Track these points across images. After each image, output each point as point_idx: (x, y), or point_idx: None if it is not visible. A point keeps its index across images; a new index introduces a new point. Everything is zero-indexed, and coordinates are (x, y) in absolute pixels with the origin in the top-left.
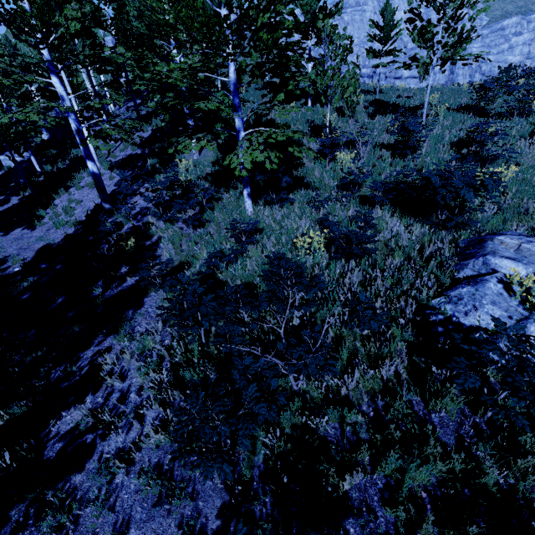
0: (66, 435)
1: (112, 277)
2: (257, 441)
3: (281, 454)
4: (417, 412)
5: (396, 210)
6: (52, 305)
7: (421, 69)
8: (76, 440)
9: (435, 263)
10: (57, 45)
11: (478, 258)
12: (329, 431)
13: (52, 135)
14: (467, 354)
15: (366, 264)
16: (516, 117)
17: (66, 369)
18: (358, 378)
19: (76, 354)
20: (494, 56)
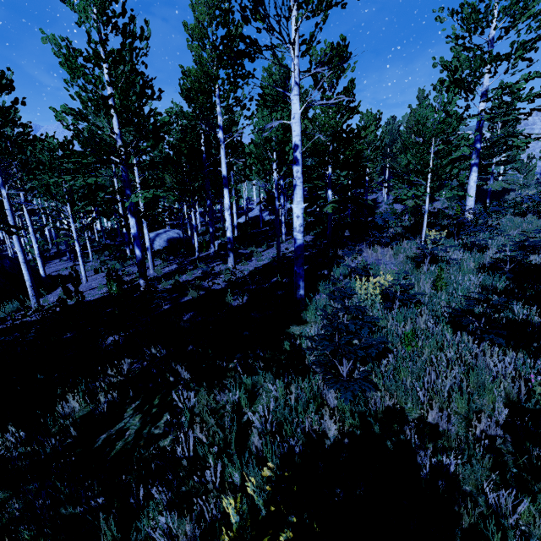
0: None
1: None
2: None
3: None
4: None
5: None
6: None
7: None
8: None
9: None
10: None
11: None
12: None
13: None
14: None
15: None
16: None
17: None
18: None
19: None
20: None
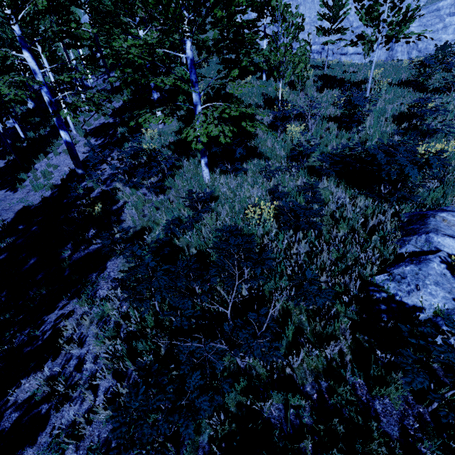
0: (23, 405)
1: (80, 240)
2: (202, 419)
3: (225, 435)
4: (360, 397)
5: (341, 181)
6: (24, 266)
7: (366, 47)
8: (32, 411)
9: (378, 237)
10: (29, 21)
11: (421, 235)
12: (273, 412)
13: (36, 104)
14: (414, 347)
15: (312, 235)
16: (453, 92)
17: (29, 333)
18: (302, 356)
19: (41, 317)
20: (430, 34)
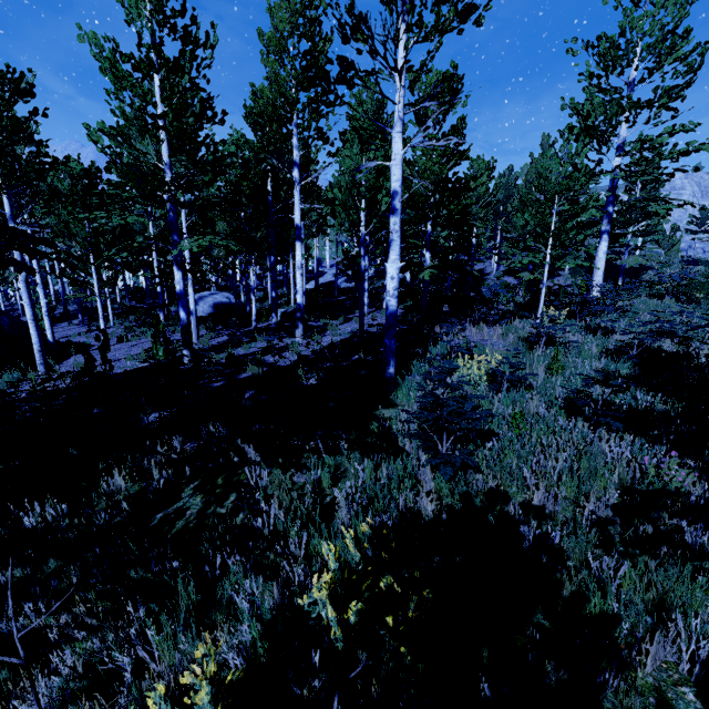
0: None
1: None
2: None
3: None
4: None
5: None
6: None
7: None
8: None
9: None
10: None
11: None
12: None
13: None
14: None
15: None
16: None
17: None
18: None
19: None
20: None
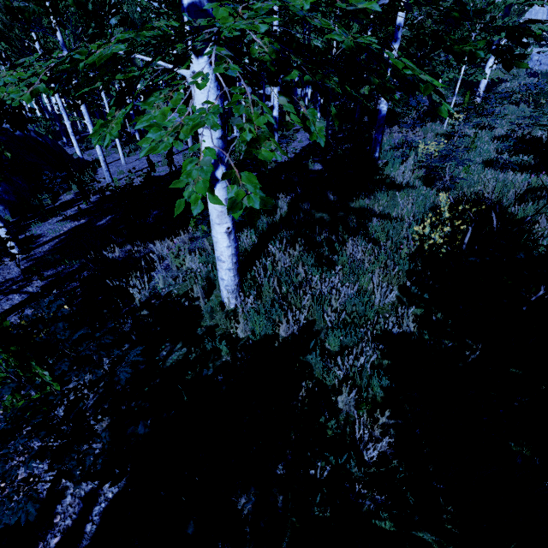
0: None
1: None
2: None
3: None
4: None
5: None
6: None
7: None
8: None
9: None
10: None
11: None
12: None
13: None
14: None
15: None
16: None
17: None
18: None
19: None
20: None
